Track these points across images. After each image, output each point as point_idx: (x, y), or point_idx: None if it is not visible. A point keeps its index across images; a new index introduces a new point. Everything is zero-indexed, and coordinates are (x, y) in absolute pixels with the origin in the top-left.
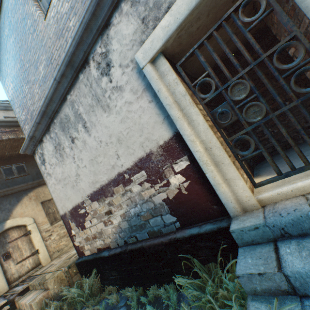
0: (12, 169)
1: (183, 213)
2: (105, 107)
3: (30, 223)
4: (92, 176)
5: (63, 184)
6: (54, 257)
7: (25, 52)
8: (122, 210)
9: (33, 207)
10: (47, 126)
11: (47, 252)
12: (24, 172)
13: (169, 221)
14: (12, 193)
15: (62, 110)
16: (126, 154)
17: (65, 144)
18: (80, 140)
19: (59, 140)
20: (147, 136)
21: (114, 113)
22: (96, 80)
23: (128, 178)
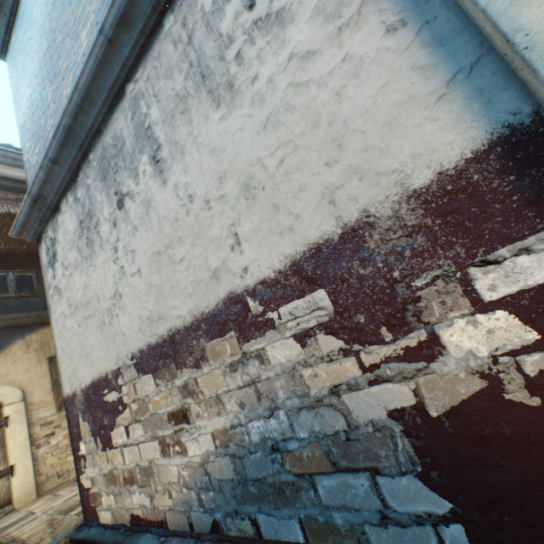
0: (7, 280)
1: (498, 495)
2: (220, 92)
3: (12, 399)
4: (151, 299)
5: (82, 317)
6: (47, 489)
7: (61, 10)
8: (222, 419)
9: (28, 366)
10: (73, 172)
11: (33, 474)
12: (31, 290)
13: (411, 508)
14: None
15: (110, 126)
16: (265, 231)
17: (102, 212)
18: (137, 199)
19: (92, 205)
20: (358, 163)
21: (244, 102)
22: (207, 18)
23: (260, 312)
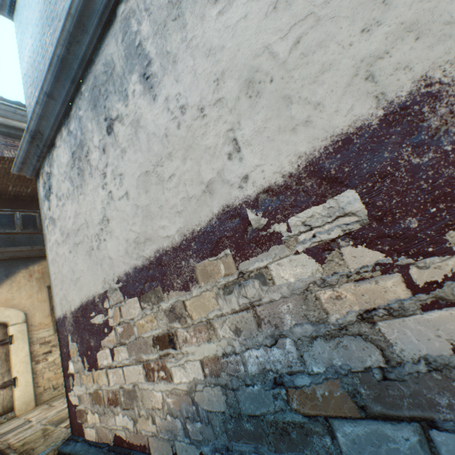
0: (15, 218)
1: None
2: None
3: (16, 321)
4: (138, 221)
5: (73, 244)
6: (44, 400)
7: None
8: (213, 346)
9: (31, 292)
10: (67, 107)
11: (33, 386)
12: (34, 228)
13: None
14: (0, 260)
15: (101, 54)
16: (272, 130)
17: (92, 141)
18: (126, 121)
19: (83, 135)
20: (414, 16)
21: None
22: None
23: (262, 225)
